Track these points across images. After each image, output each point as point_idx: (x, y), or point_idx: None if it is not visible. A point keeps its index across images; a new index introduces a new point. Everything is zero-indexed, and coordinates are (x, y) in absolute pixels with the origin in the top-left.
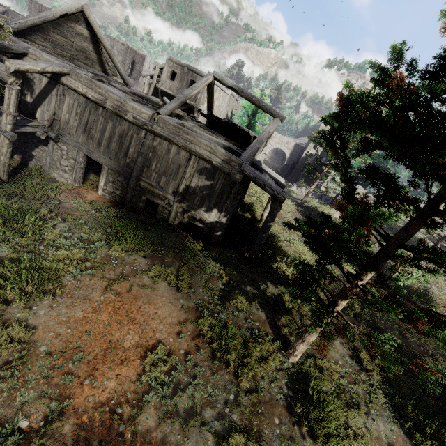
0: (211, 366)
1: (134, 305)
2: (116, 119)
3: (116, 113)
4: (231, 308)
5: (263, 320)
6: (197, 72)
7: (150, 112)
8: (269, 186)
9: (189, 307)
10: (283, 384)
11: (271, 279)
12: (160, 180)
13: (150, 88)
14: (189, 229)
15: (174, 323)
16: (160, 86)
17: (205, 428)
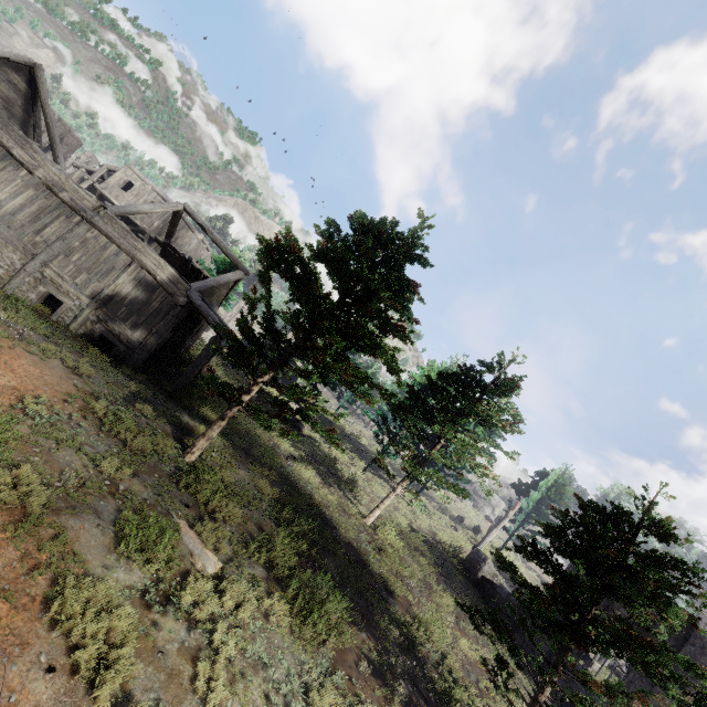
0: (98, 432)
1: (16, 360)
2: (44, 191)
3: (47, 185)
4: (134, 411)
5: (167, 432)
6: (164, 198)
7: (97, 203)
8: (213, 318)
9: (84, 389)
10: (173, 466)
11: (190, 414)
12: (79, 275)
13: (83, 184)
14: (97, 344)
15: (62, 392)
16: (102, 188)
17: (82, 453)
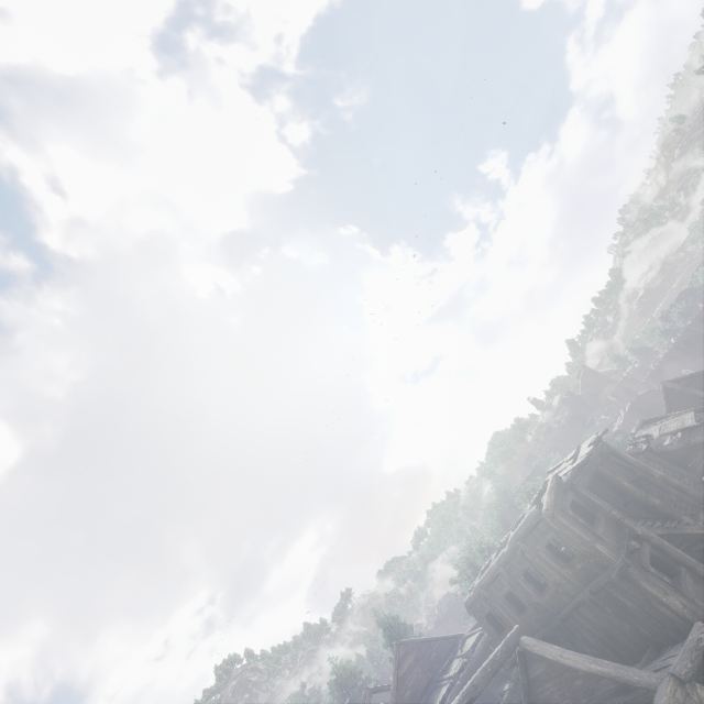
0: None
1: None
2: None
3: None
4: None
5: None
6: None
7: None
8: None
9: None
10: None
11: None
12: None
13: None
14: None
15: None
16: None
17: None
